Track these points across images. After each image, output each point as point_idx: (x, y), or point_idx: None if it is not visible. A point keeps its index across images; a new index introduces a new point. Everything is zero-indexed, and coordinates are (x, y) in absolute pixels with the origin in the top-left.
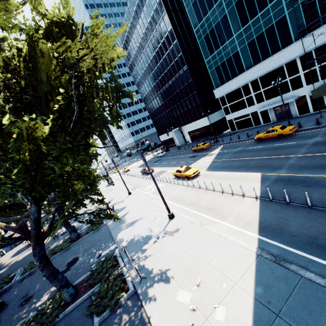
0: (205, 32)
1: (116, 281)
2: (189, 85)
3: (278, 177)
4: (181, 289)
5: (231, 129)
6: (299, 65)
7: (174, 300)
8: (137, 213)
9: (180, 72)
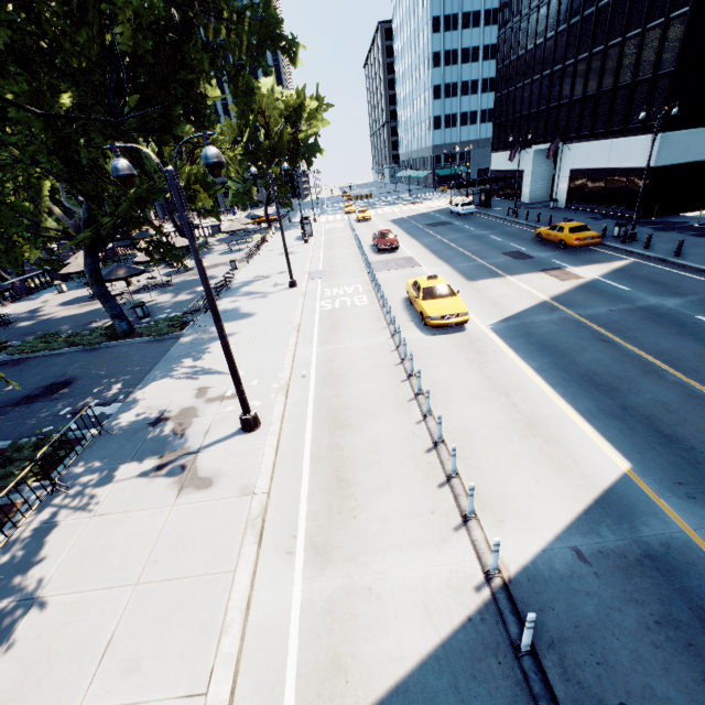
0: None
1: None
2: None
3: (678, 547)
4: None
5: None
6: None
7: None
8: (235, 351)
9: None
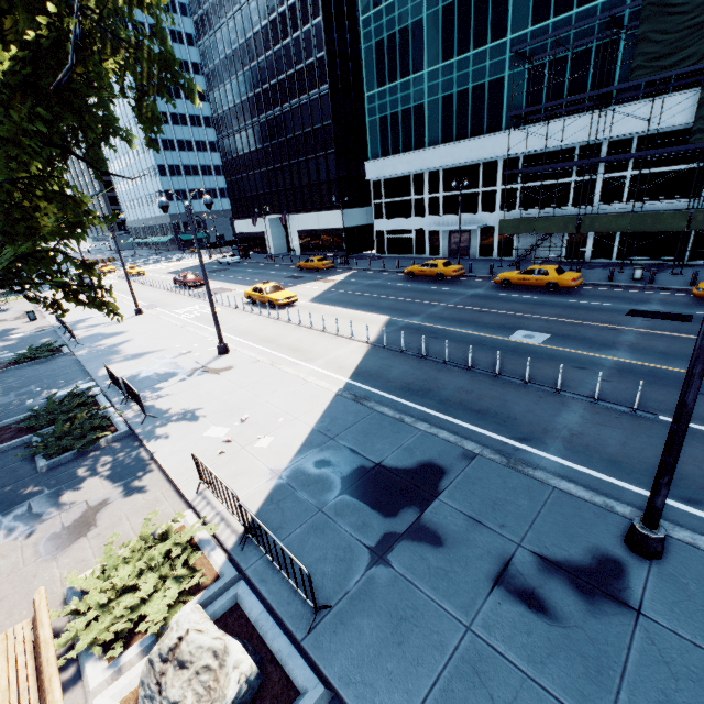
0: (380, 34)
1: (94, 420)
2: (323, 131)
3: (408, 324)
4: (215, 426)
5: (378, 250)
6: (500, 173)
7: (201, 436)
8: (152, 343)
9: (312, 94)
